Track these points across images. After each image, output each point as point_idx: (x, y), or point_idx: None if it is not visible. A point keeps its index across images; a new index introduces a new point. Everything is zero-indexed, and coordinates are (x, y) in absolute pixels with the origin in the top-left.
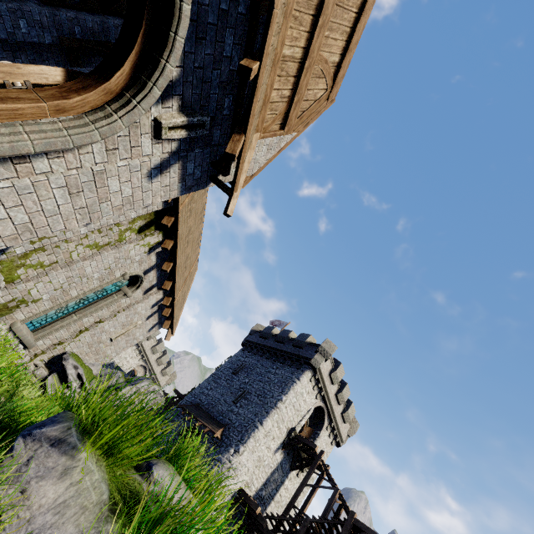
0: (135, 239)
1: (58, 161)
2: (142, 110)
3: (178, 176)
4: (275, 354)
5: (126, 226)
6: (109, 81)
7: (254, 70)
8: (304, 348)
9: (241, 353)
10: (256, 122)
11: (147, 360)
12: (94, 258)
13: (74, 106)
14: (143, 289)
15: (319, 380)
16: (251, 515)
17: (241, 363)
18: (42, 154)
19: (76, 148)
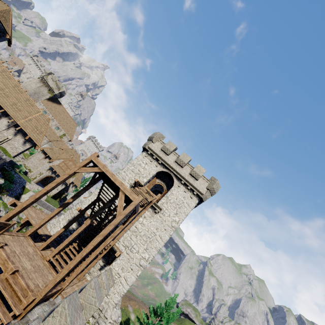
0: None
1: None
2: None
3: None
4: None
5: None
6: None
7: None
8: None
9: None
10: None
11: None
12: None
13: None
14: None
15: (152, 154)
16: None
17: None
18: None
19: None
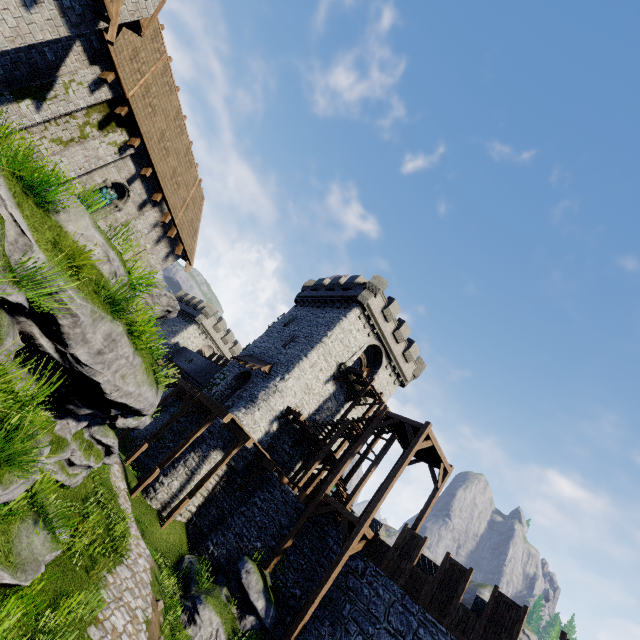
0: (99, 136)
1: None
2: None
3: (57, 9)
4: (326, 301)
5: (83, 120)
6: None
7: None
8: (353, 289)
9: (294, 309)
10: None
11: (211, 340)
12: (63, 154)
13: None
14: (135, 204)
15: (369, 317)
16: (301, 427)
17: (292, 316)
18: None
19: None
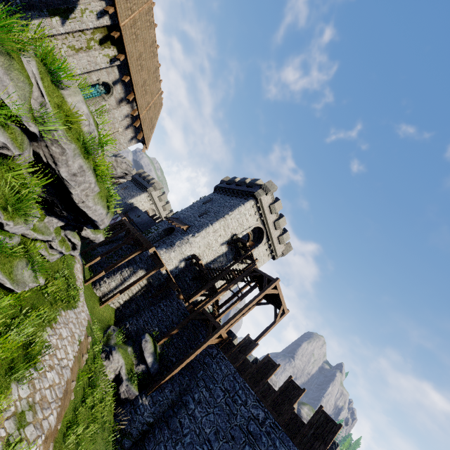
0: (98, 49)
1: None
2: None
3: None
4: (234, 192)
5: (90, 36)
6: None
7: None
8: (253, 187)
9: (212, 194)
10: None
11: (155, 206)
12: (74, 56)
13: None
14: (116, 99)
15: (260, 208)
16: (199, 268)
17: (210, 198)
18: None
19: None
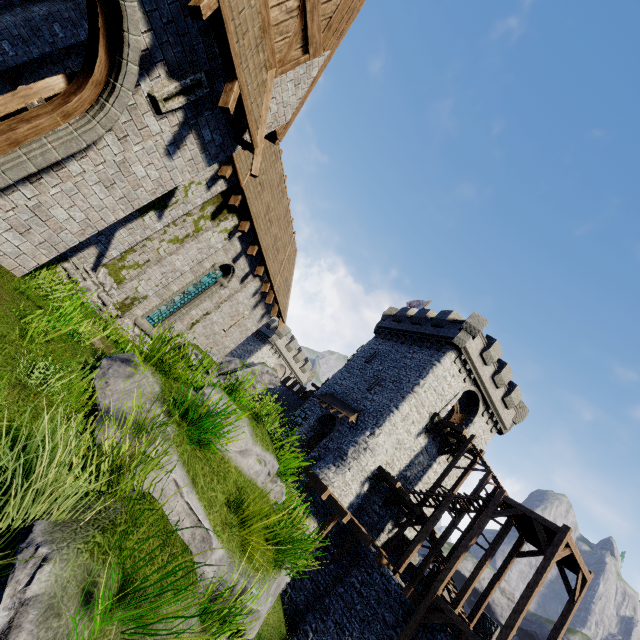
0: (211, 226)
1: (85, 161)
2: (127, 91)
3: (198, 147)
4: (412, 337)
5: (198, 215)
6: (93, 73)
7: (209, 5)
8: (445, 327)
9: (374, 341)
10: (261, 58)
11: (283, 359)
12: (179, 252)
13: (76, 107)
14: (238, 279)
15: (466, 361)
16: (394, 490)
17: (374, 351)
18: (71, 158)
19: (93, 145)
